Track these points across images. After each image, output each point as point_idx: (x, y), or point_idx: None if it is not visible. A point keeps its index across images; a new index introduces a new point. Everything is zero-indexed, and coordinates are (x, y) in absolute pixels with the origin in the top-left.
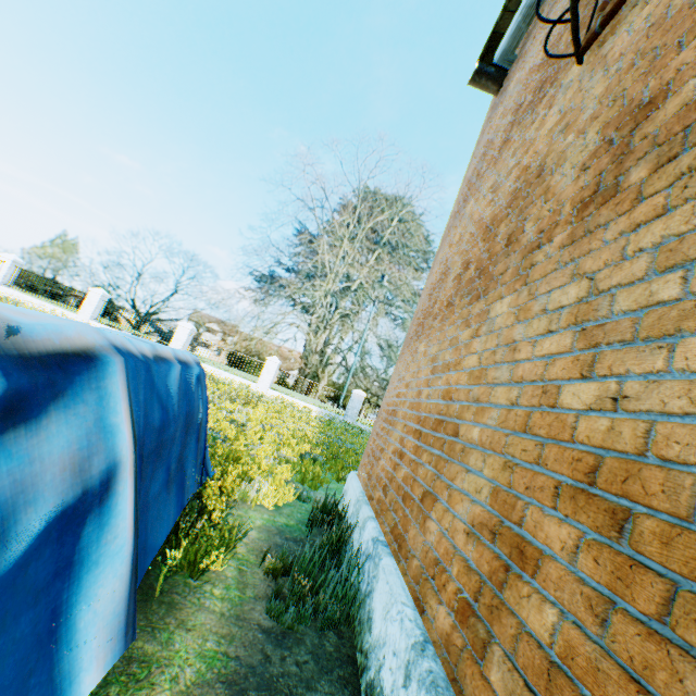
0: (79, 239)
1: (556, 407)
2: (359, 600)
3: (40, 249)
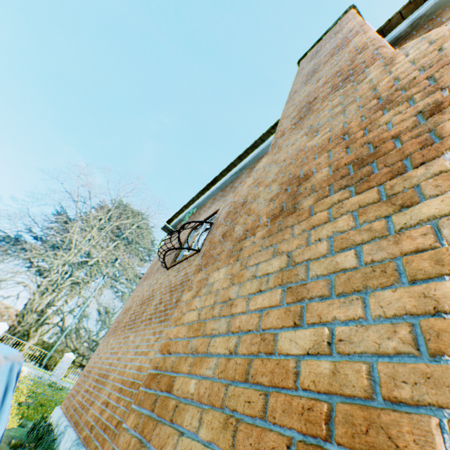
0: None
1: (126, 369)
2: (53, 449)
3: None
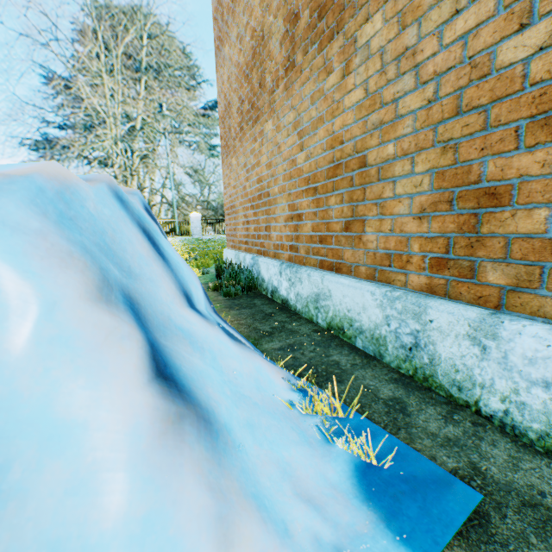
0: None
1: (297, 166)
2: (256, 280)
3: None
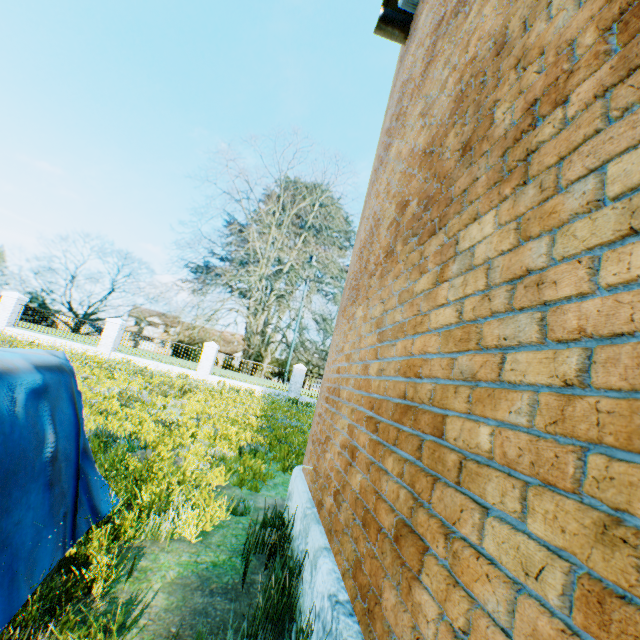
0: None
1: None
2: None
3: None
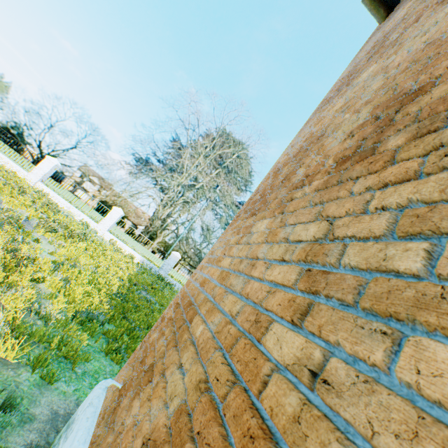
0: (0, 74)
1: None
2: None
3: None
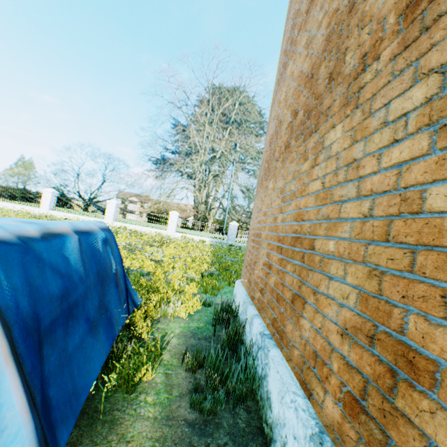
0: (31, 158)
1: (421, 212)
2: (258, 382)
3: (7, 170)
